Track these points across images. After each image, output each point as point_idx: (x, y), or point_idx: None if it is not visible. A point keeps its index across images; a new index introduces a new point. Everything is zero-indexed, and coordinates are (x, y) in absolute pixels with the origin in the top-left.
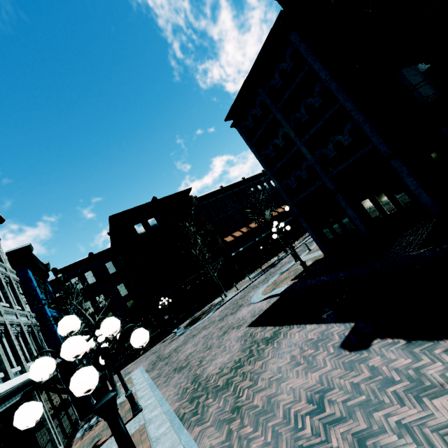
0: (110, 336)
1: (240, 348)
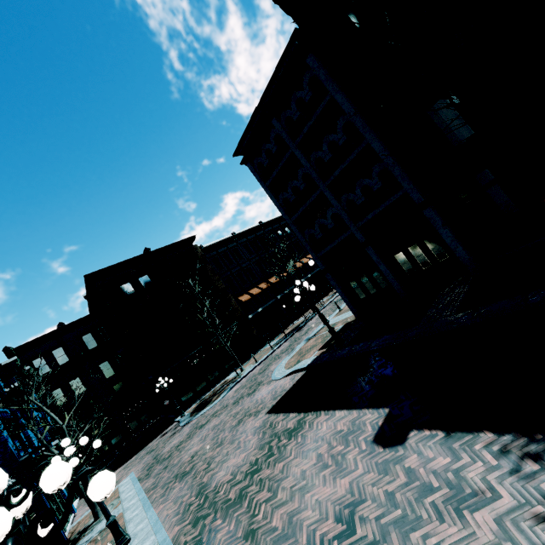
0: (55, 491)
1: (257, 444)
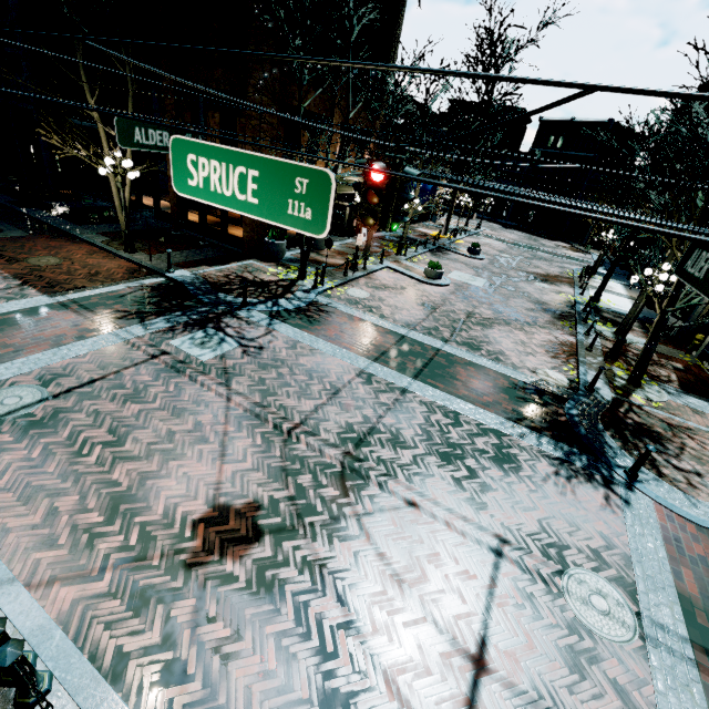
0: None
1: None
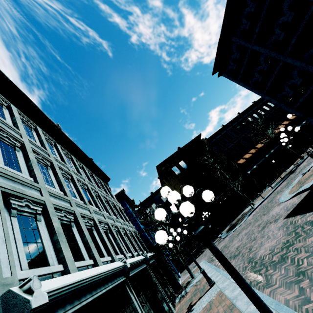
0: (189, 195)
1: (284, 233)
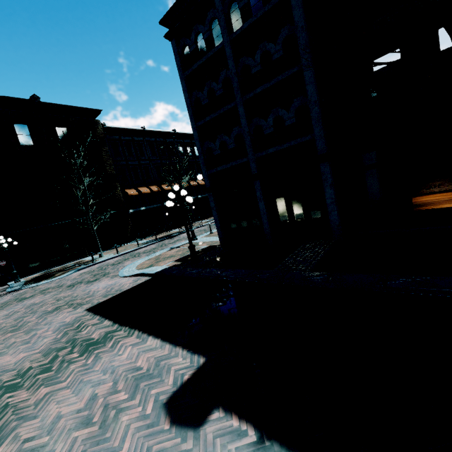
0: None
1: (48, 345)
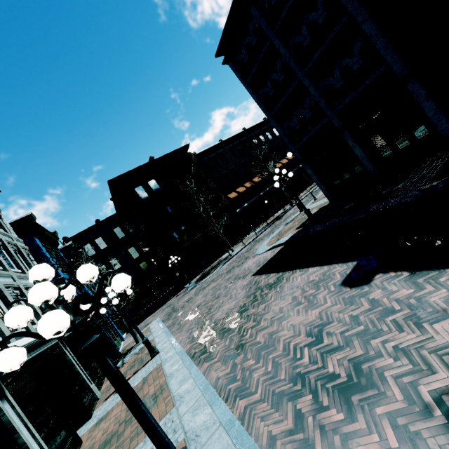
0: (88, 282)
1: (245, 295)
